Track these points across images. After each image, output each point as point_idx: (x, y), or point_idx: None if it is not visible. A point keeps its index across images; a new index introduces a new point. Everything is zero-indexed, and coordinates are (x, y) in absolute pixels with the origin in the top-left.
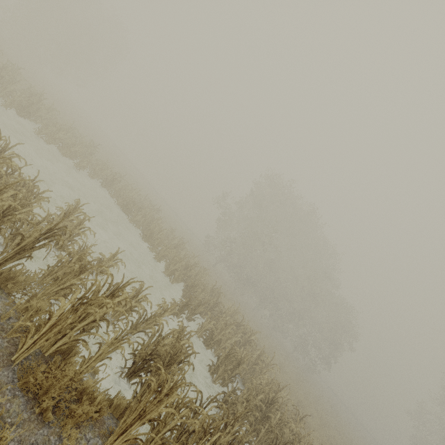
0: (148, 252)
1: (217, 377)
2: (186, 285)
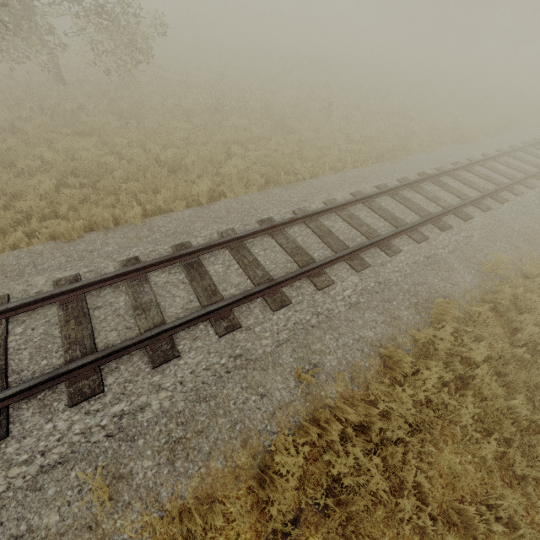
0: None
1: None
2: None
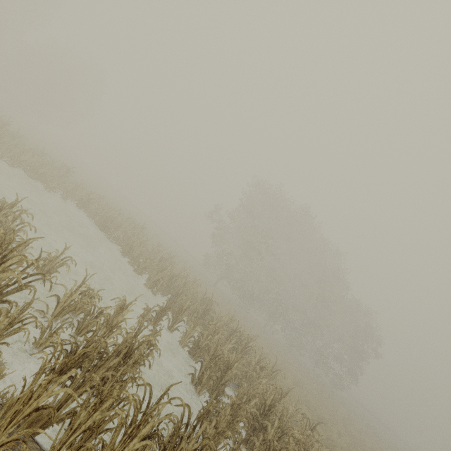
0: (128, 267)
1: (201, 387)
2: (171, 296)
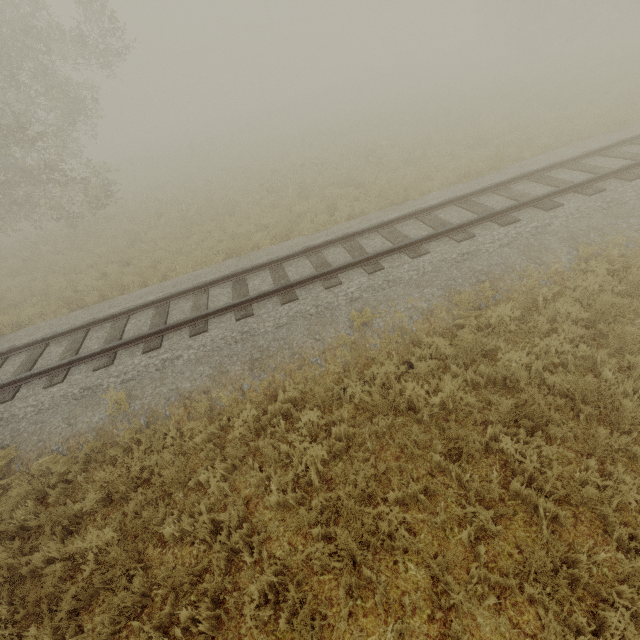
0: None
1: None
2: None
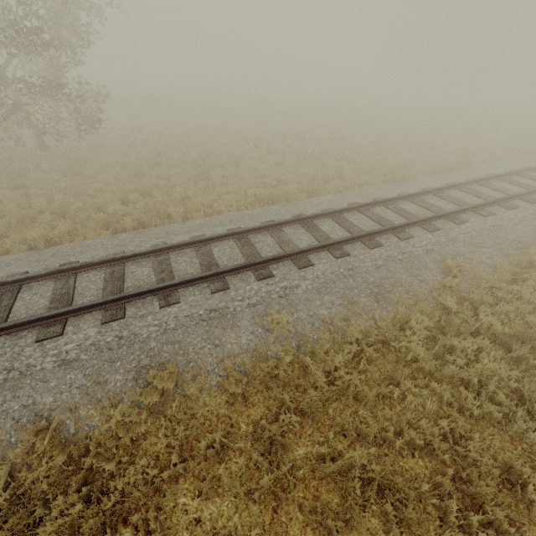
0: None
1: None
2: None
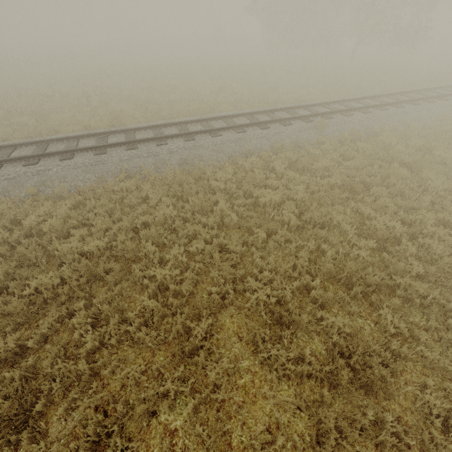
0: None
1: None
2: None
